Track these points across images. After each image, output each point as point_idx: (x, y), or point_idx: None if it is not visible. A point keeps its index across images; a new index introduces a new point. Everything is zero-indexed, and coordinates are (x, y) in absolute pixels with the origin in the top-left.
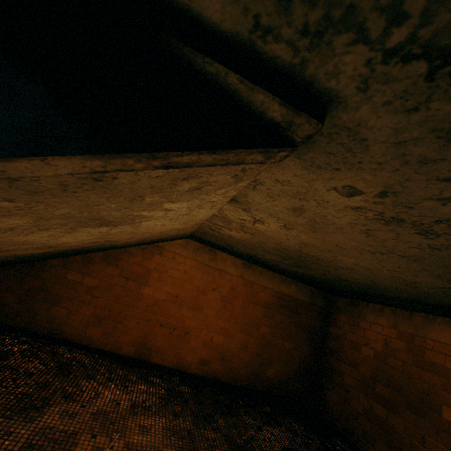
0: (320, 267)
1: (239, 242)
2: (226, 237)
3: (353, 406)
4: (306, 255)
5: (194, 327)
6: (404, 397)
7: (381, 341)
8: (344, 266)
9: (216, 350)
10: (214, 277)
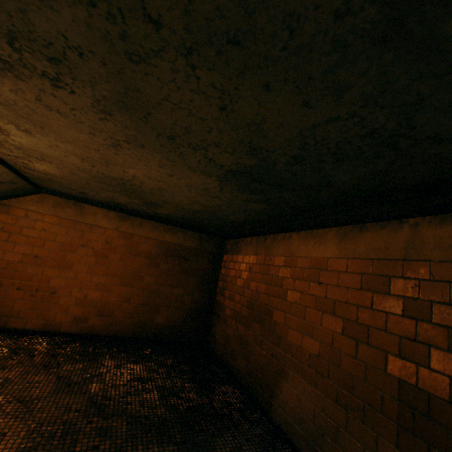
0: (156, 197)
1: (73, 183)
2: (54, 177)
3: (228, 333)
4: (119, 180)
5: (62, 286)
6: (255, 313)
7: (248, 269)
8: (153, 185)
9: (93, 306)
10: (83, 233)
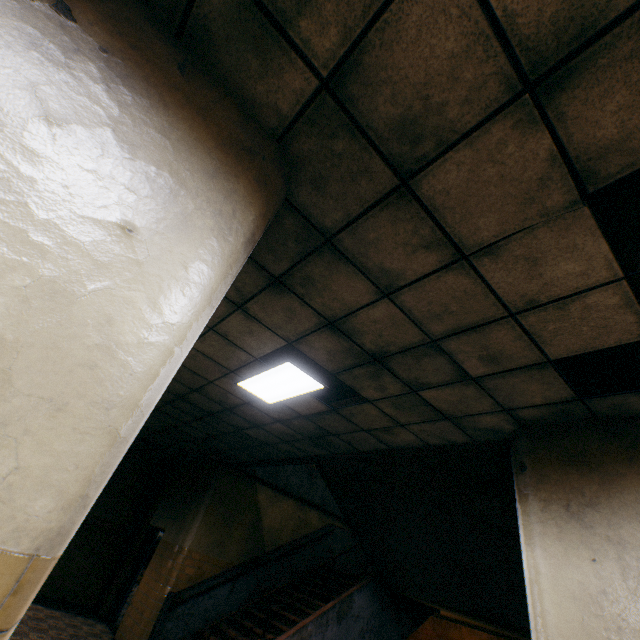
0: None
1: None
2: None
3: None
4: None
5: None
6: None
7: (428, 639)
8: None
9: None
10: None
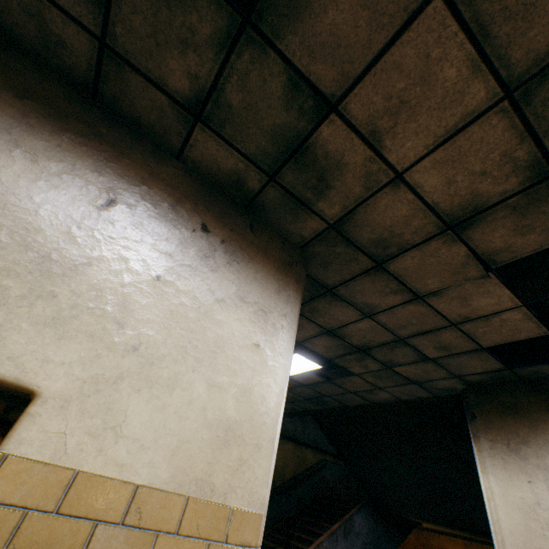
0: None
1: None
2: None
3: None
4: None
5: None
6: None
7: (413, 548)
8: None
9: None
10: None
